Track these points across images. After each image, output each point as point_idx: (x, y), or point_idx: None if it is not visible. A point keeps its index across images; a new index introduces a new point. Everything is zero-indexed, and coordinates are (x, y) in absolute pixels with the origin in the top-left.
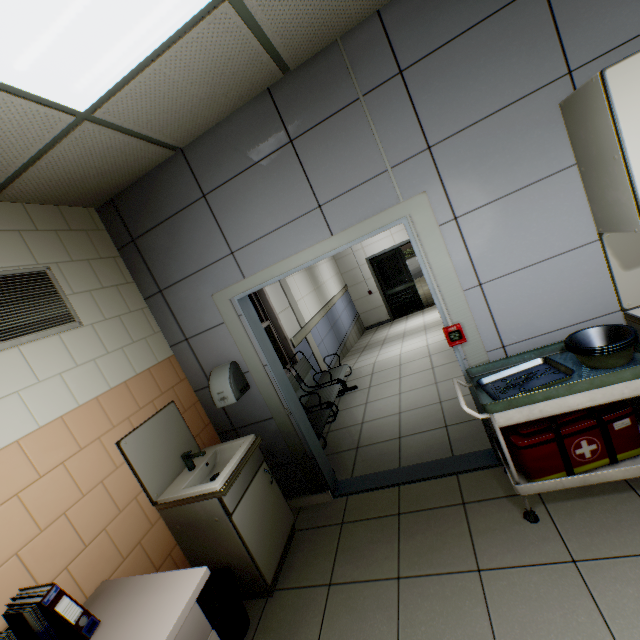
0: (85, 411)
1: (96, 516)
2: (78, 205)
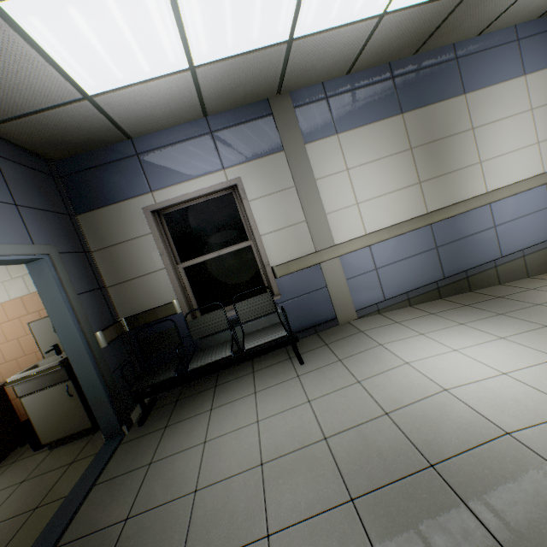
0: (14, 303)
1: (13, 352)
2: None
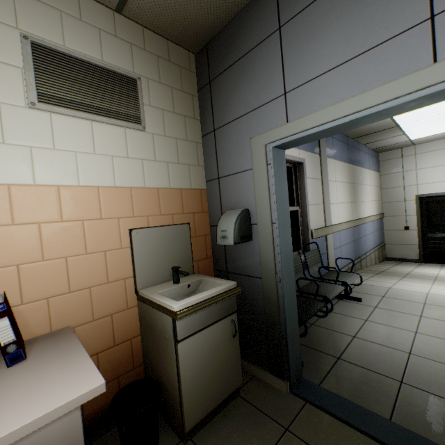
0: (117, 193)
1: (88, 274)
2: (181, 44)
